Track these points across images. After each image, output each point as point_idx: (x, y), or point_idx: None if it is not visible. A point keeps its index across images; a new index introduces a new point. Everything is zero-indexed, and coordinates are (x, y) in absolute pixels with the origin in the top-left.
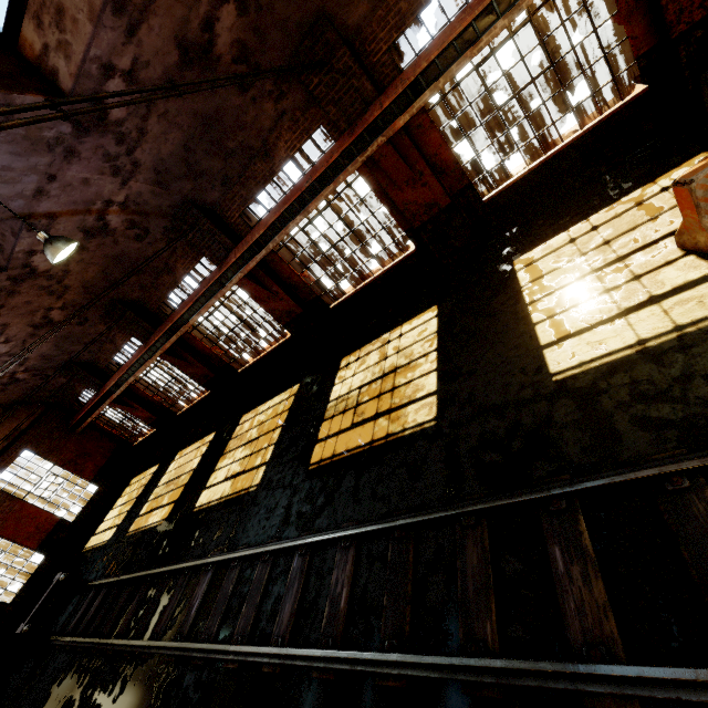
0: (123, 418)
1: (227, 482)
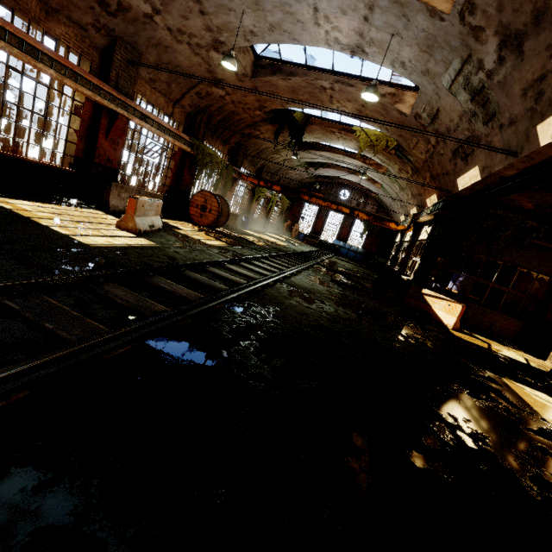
0: None
1: None
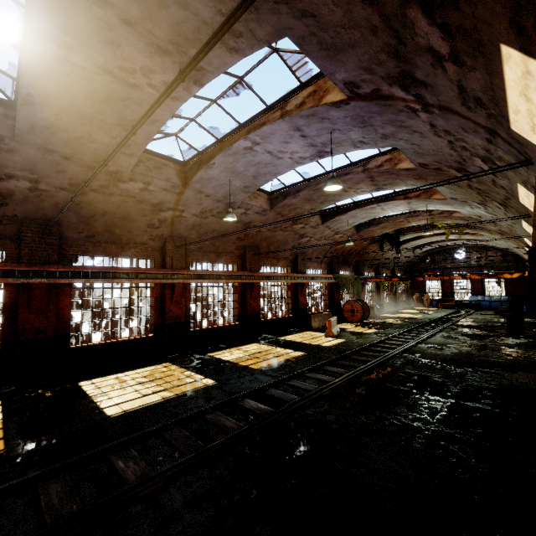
0: None
1: (157, 393)
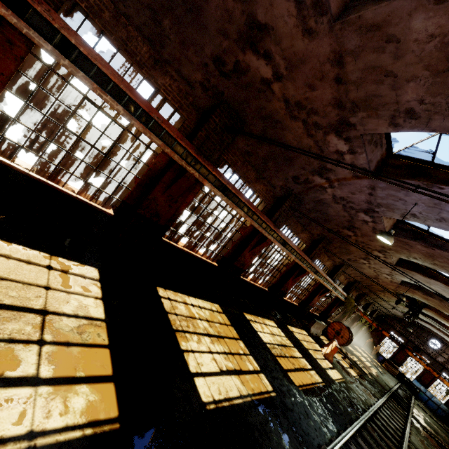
0: None
1: (232, 377)
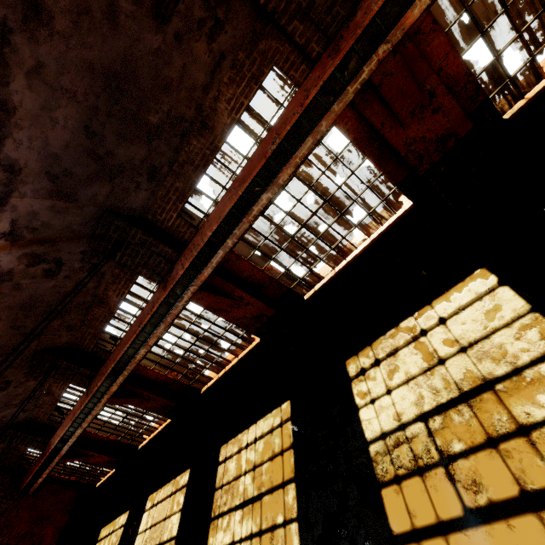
0: (79, 464)
1: None
